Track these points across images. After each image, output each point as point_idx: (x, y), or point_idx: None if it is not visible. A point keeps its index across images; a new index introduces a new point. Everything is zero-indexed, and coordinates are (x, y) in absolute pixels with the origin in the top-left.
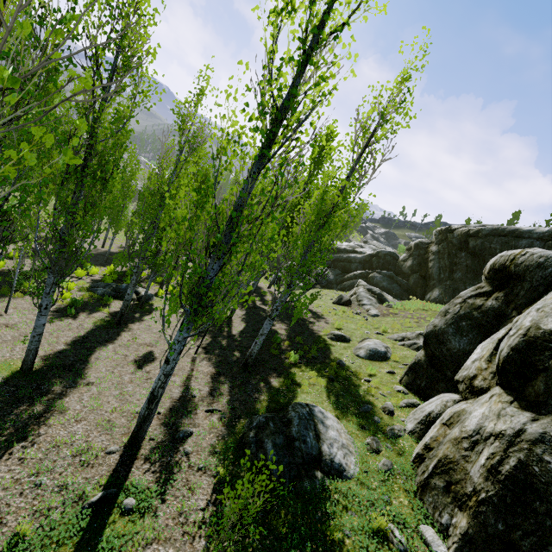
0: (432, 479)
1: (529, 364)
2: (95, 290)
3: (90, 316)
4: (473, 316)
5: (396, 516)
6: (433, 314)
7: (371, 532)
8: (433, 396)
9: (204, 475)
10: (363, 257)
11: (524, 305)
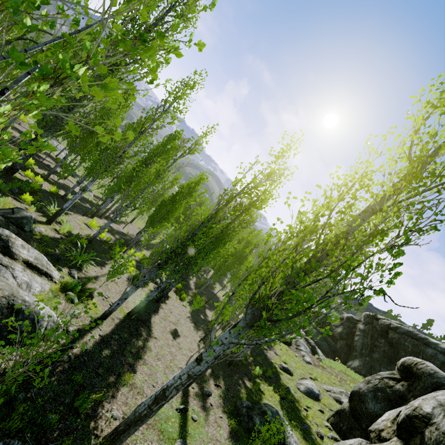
0: None
1: (413, 427)
2: (140, 269)
3: (143, 289)
4: (386, 391)
5: None
6: (352, 380)
7: None
8: (350, 439)
9: (223, 422)
10: None
11: (418, 396)
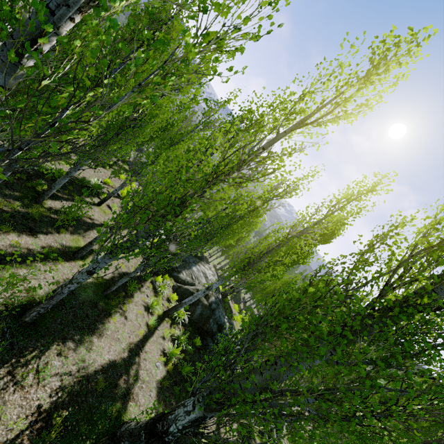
0: None
1: None
2: None
3: None
4: None
5: None
6: None
7: None
8: None
9: None
10: None
11: None
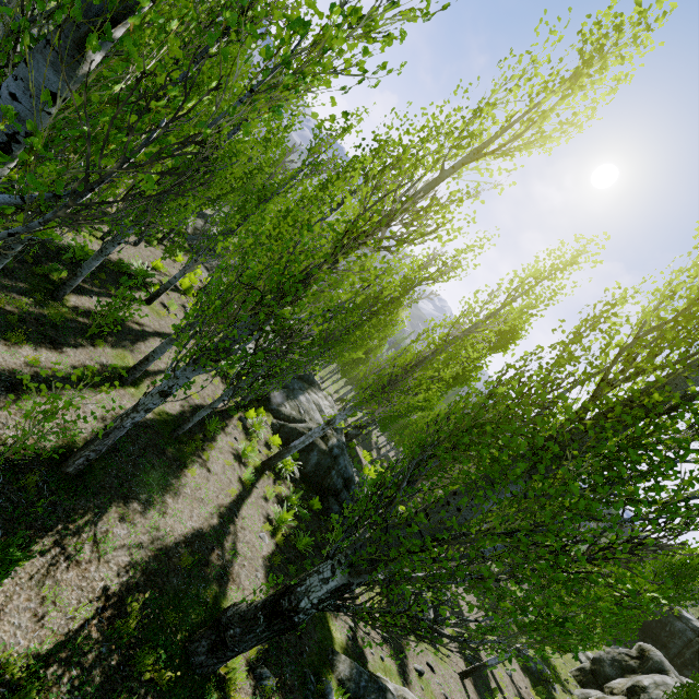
0: None
1: (635, 691)
2: None
3: None
4: (622, 663)
5: None
6: None
7: None
8: (587, 688)
9: (514, 661)
10: None
11: (645, 673)
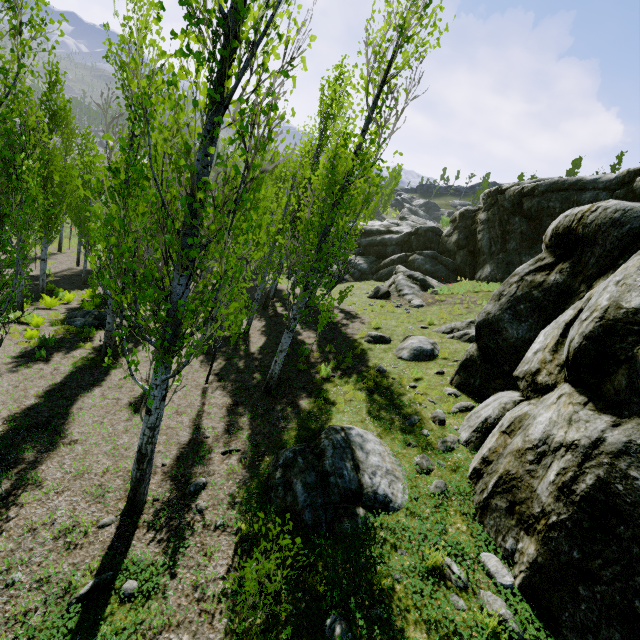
0: (493, 500)
1: (607, 355)
2: (72, 321)
3: (68, 356)
4: (533, 297)
5: (453, 546)
6: (485, 295)
7: (425, 571)
8: (489, 395)
9: (223, 534)
10: (400, 237)
11: (595, 276)
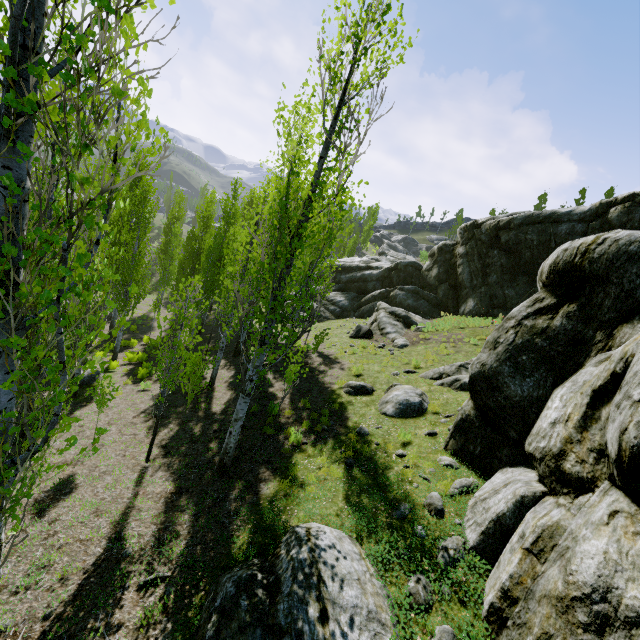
0: None
1: None
2: None
3: None
4: (537, 346)
5: None
6: (471, 332)
7: None
8: (494, 468)
9: None
10: (380, 273)
11: (616, 322)
